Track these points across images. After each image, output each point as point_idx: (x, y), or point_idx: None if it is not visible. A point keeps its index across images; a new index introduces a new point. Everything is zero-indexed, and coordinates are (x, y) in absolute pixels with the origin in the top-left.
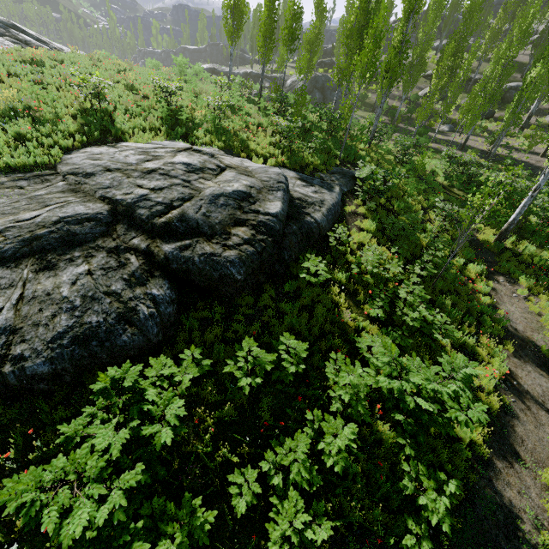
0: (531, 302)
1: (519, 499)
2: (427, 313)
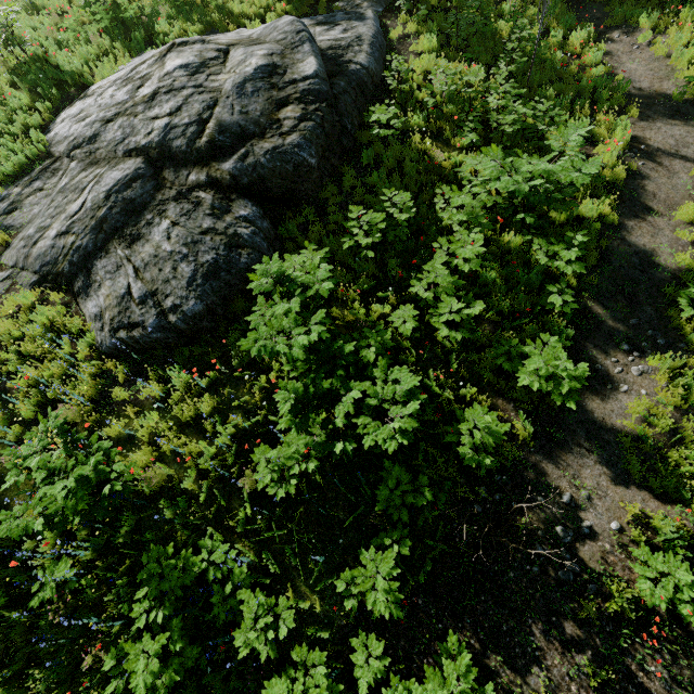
0: (657, 45)
1: (653, 242)
2: (526, 109)
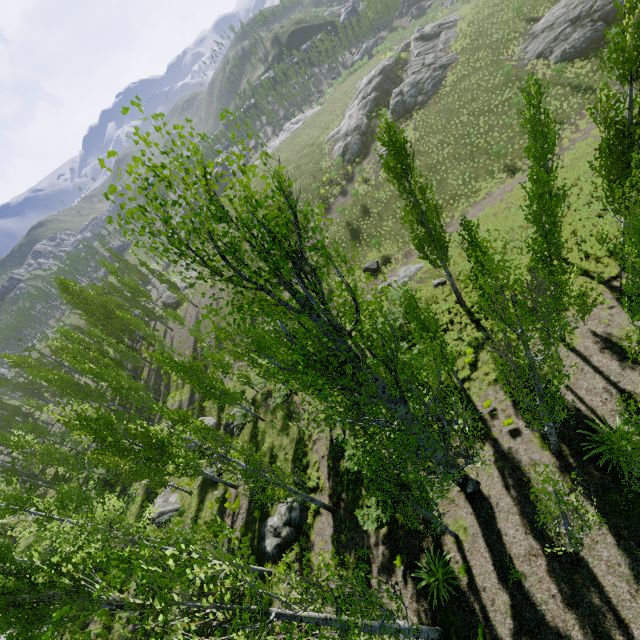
0: None
1: None
2: None
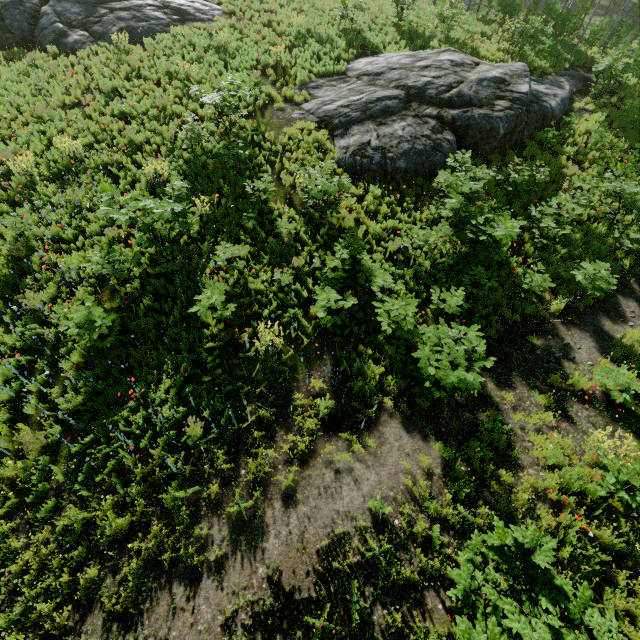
0: None
1: None
2: None
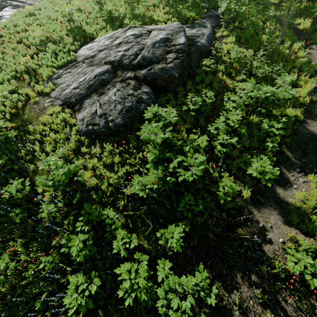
0: None
1: None
2: (268, 68)
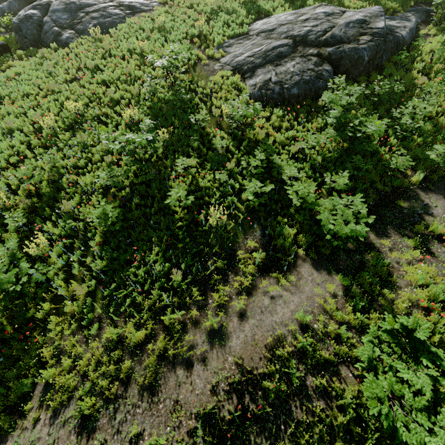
0: None
1: None
2: None
